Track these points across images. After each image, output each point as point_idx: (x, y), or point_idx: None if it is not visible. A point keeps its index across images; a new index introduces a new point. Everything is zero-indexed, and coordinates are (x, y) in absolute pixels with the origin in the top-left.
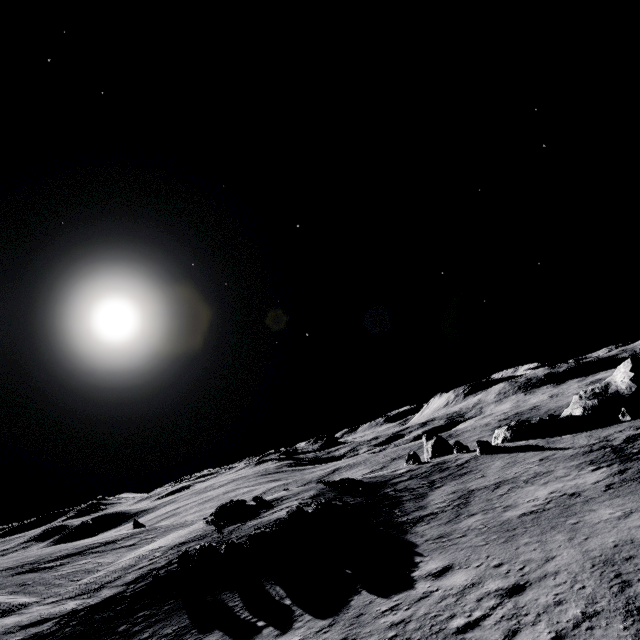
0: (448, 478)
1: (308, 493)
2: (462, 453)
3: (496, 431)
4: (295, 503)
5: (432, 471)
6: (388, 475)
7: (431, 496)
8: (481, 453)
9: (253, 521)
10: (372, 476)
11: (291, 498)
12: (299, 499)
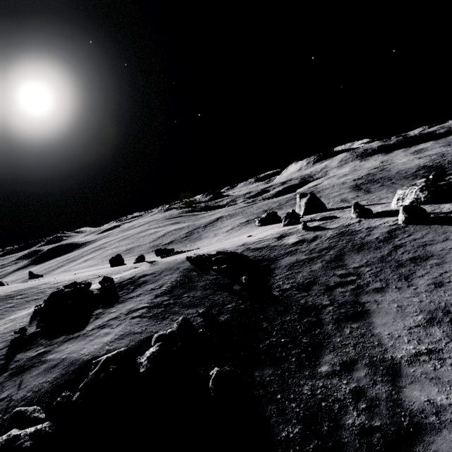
0: (385, 269)
1: (170, 278)
2: (362, 217)
3: (401, 191)
4: (143, 304)
5: (342, 247)
6: (276, 246)
7: (382, 320)
8: (407, 222)
9: (59, 349)
10: (256, 247)
11: (147, 285)
12: (153, 292)
